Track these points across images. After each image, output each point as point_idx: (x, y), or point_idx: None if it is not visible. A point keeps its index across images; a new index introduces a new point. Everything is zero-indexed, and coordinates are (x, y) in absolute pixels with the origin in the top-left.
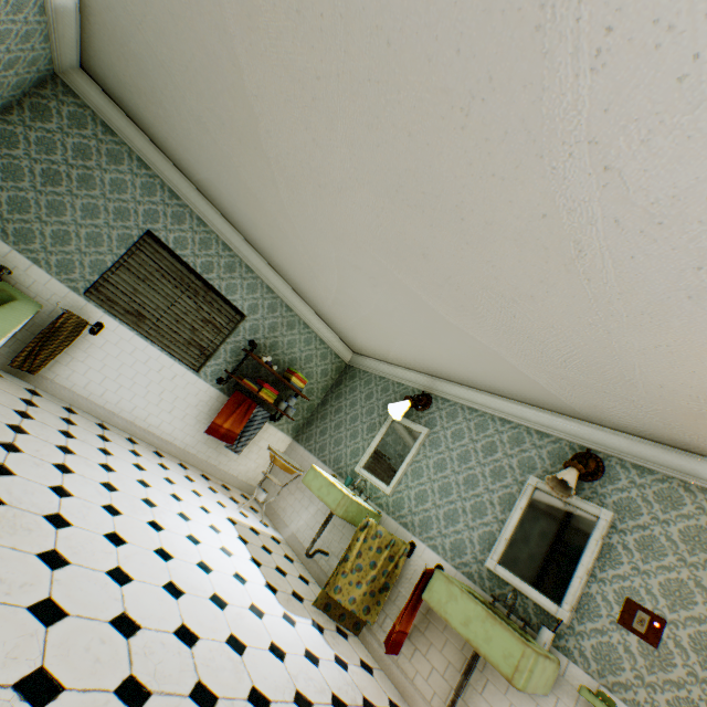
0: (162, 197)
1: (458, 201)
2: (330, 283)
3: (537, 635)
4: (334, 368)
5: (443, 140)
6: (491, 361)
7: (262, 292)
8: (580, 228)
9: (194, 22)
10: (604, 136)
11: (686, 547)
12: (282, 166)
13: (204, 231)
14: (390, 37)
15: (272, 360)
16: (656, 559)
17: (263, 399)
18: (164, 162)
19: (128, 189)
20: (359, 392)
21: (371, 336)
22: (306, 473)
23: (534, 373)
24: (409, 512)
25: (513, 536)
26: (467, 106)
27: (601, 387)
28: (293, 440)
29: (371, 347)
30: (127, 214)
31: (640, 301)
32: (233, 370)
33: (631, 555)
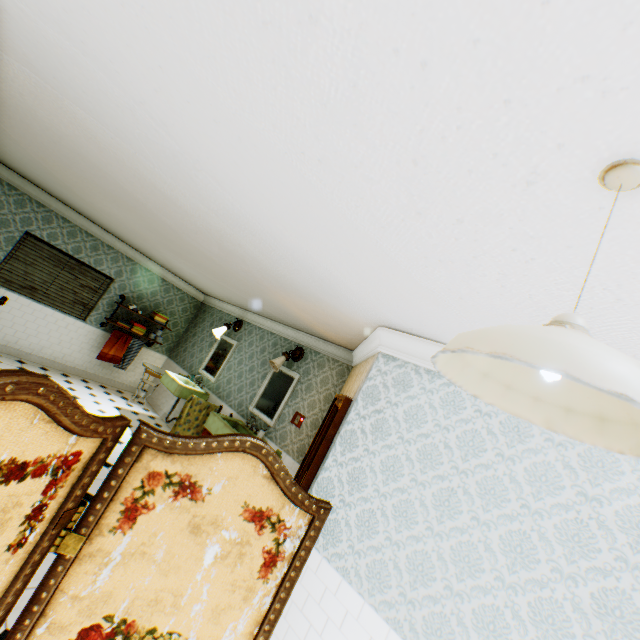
0: (32, 207)
1: (172, 239)
2: (161, 258)
3: (258, 433)
4: (192, 306)
5: (148, 220)
6: (250, 302)
7: (124, 261)
8: (212, 257)
9: (18, 150)
10: (187, 234)
11: (321, 386)
12: (96, 206)
13: (70, 226)
14: (103, 188)
15: (141, 306)
16: (310, 393)
17: (135, 333)
18: (28, 185)
19: (5, 206)
20: (207, 322)
21: (203, 286)
22: (162, 376)
23: (266, 309)
24: (223, 390)
25: (263, 393)
26: (145, 214)
27: (285, 315)
28: (168, 357)
29: (209, 292)
30: (8, 223)
31: (251, 283)
32: (110, 317)
33: (302, 393)
